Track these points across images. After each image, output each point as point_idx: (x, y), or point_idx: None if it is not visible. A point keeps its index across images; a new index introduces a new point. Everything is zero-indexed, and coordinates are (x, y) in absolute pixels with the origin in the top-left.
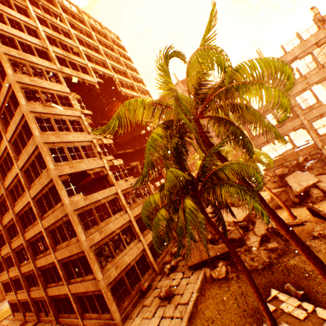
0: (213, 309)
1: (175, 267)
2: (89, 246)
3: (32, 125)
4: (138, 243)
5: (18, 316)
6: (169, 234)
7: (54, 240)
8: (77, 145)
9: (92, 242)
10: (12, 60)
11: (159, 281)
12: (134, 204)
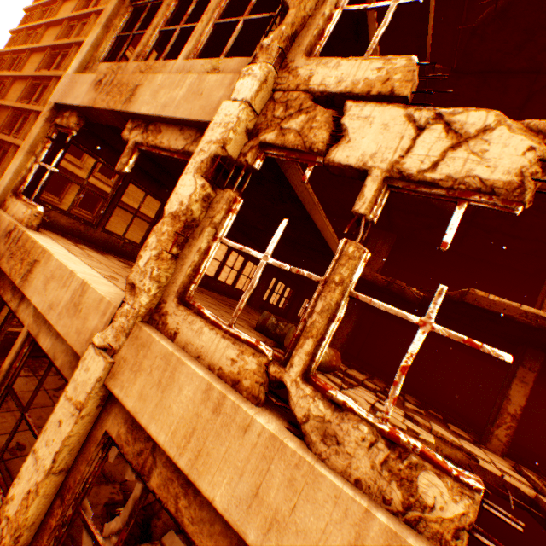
0: None
1: None
2: None
3: None
4: None
5: None
6: None
7: None
8: None
9: None
10: None
11: None
12: None
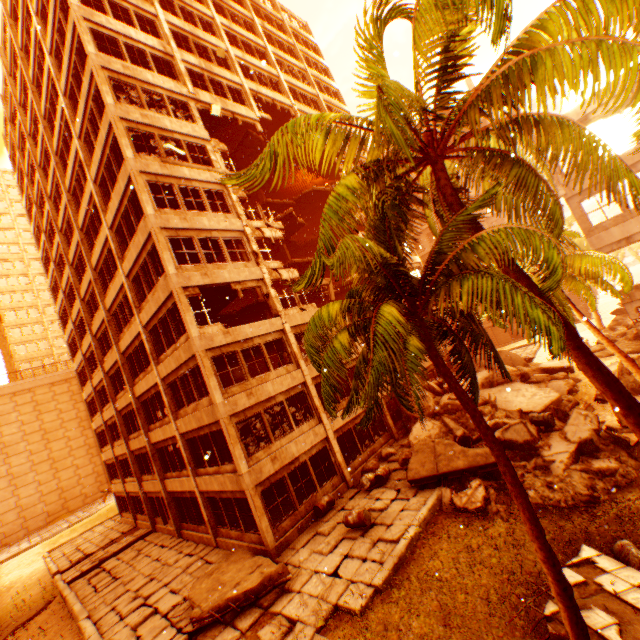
0: (445, 559)
1: (383, 479)
2: (229, 414)
3: (142, 195)
4: (316, 426)
5: (127, 517)
6: (361, 391)
7: (175, 400)
8: (216, 236)
9: (234, 409)
10: (115, 80)
11: (350, 500)
12: None
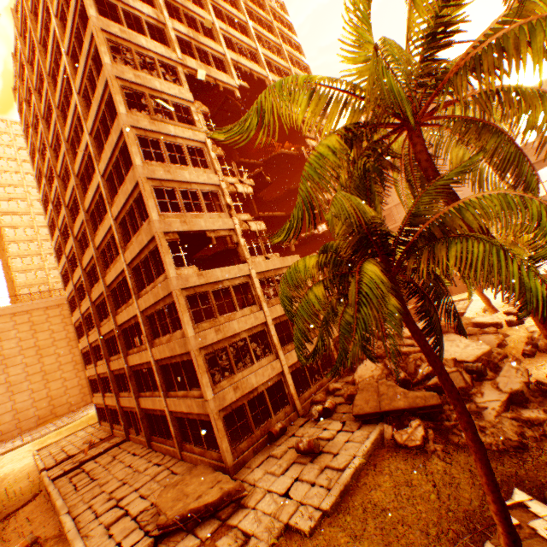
0: (387, 491)
1: (330, 411)
2: (199, 347)
3: (132, 148)
4: (273, 361)
5: (105, 425)
6: (326, 339)
7: (152, 331)
8: (195, 189)
9: (204, 343)
10: (112, 42)
11: (300, 427)
12: (276, 299)
